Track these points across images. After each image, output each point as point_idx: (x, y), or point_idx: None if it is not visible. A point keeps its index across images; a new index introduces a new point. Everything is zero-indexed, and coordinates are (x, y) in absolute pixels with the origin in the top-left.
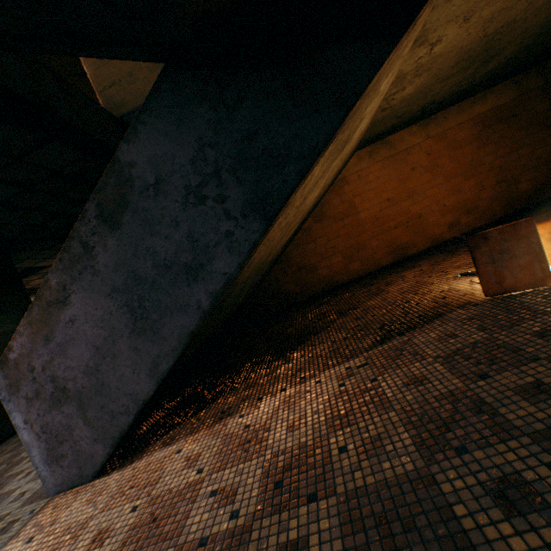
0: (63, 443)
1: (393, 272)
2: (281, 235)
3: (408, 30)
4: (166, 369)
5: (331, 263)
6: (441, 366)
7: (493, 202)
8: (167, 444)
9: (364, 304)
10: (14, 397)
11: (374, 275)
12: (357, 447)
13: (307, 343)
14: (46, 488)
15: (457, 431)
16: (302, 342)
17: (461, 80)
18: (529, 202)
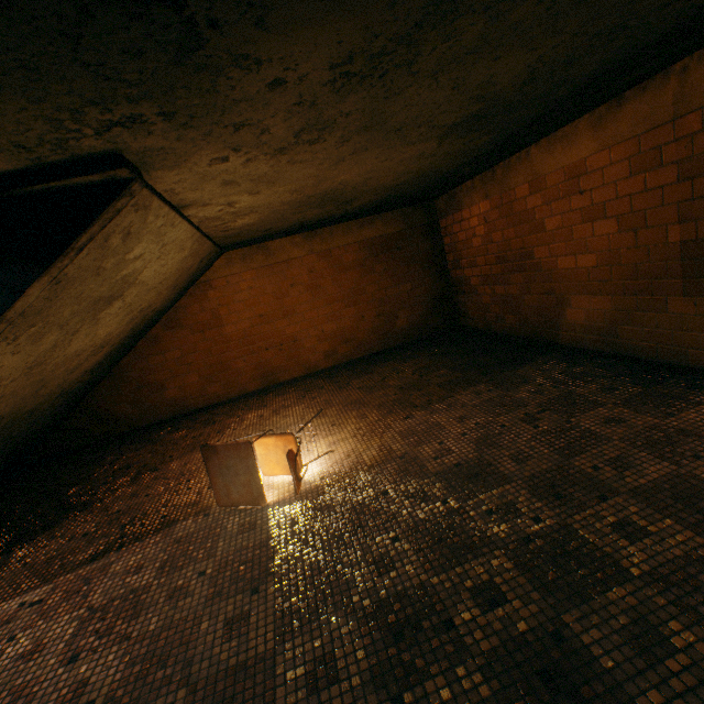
0: None
1: (249, 406)
2: (22, 395)
3: (62, 259)
4: None
5: (186, 383)
6: (75, 627)
7: (372, 335)
8: None
9: (169, 464)
10: None
11: (236, 403)
12: None
13: (56, 529)
14: None
15: None
16: (55, 524)
17: (328, 211)
18: (405, 340)
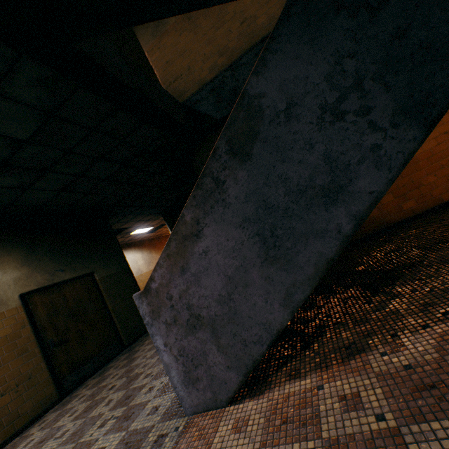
0: (197, 367)
1: None
2: None
3: None
4: (301, 299)
5: (382, 204)
6: None
7: None
8: (294, 377)
9: None
10: (155, 322)
11: (436, 212)
12: None
13: (405, 277)
14: (183, 407)
15: None
16: (395, 277)
17: None
18: None
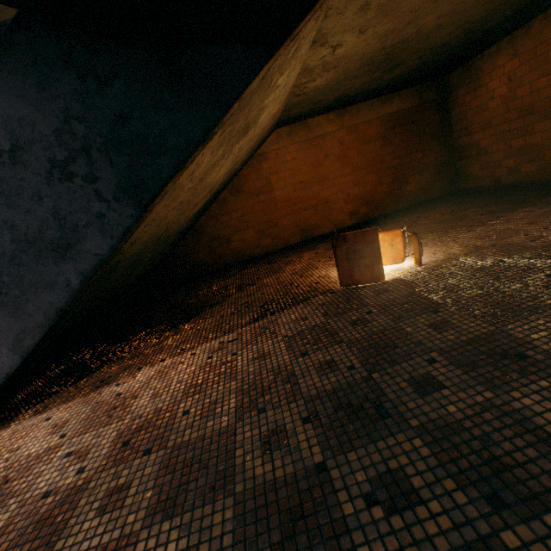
0: None
1: (297, 251)
2: (180, 211)
3: (285, 44)
4: (32, 344)
5: (245, 237)
6: (284, 344)
7: (387, 198)
8: (39, 413)
9: (261, 281)
10: None
11: (283, 252)
12: (198, 410)
13: (201, 315)
14: None
15: (267, 397)
16: (197, 314)
17: (371, 80)
18: (413, 202)
